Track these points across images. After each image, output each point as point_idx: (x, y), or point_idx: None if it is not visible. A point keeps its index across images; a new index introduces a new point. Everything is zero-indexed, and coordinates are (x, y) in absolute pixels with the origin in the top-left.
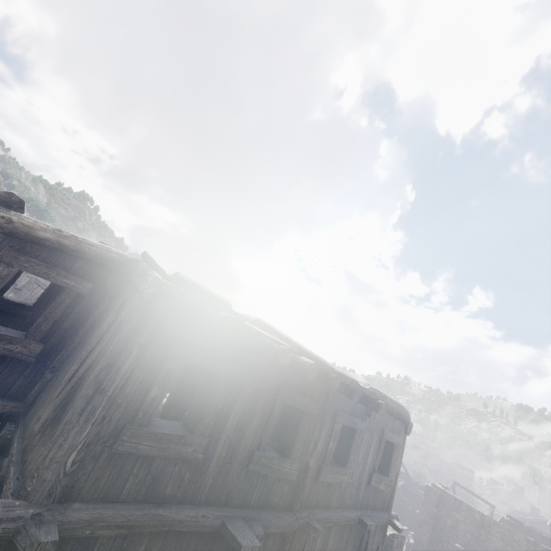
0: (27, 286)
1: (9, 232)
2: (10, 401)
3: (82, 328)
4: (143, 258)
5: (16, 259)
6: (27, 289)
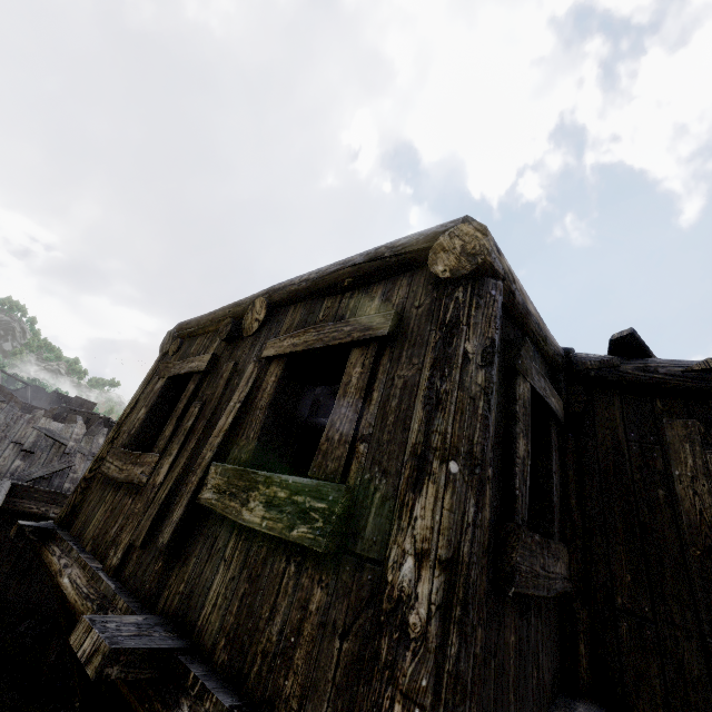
0: (38, 443)
1: (512, 301)
2: (581, 703)
3: (569, 494)
4: (616, 343)
5: (529, 362)
6: (39, 449)
